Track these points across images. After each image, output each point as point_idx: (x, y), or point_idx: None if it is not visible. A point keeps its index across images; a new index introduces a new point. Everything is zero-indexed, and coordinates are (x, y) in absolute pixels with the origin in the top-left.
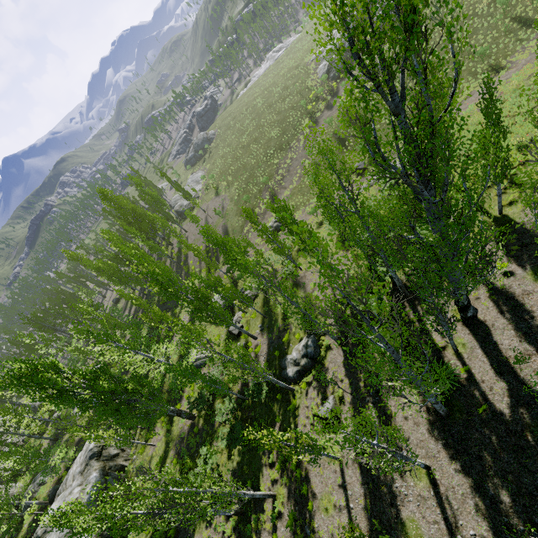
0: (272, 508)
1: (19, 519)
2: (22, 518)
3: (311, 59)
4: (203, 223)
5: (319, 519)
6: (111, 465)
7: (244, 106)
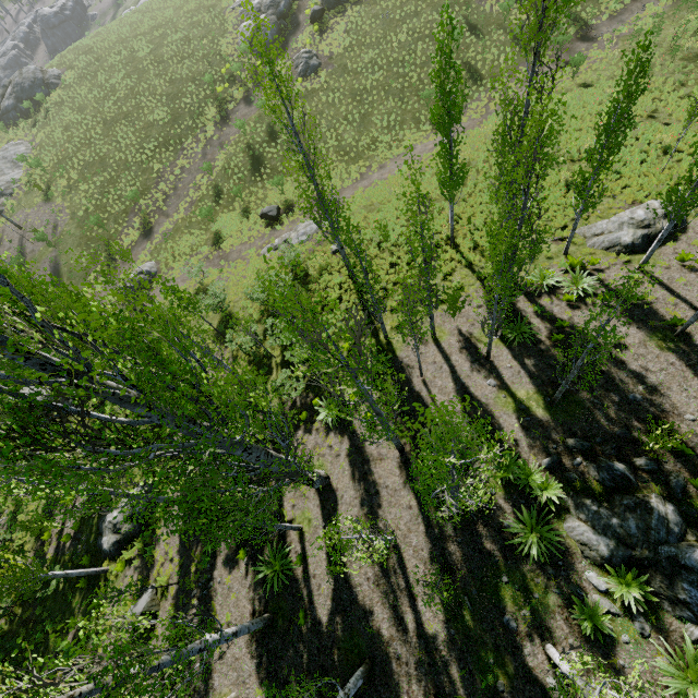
0: None
1: None
2: None
3: (232, 5)
4: (13, 247)
5: None
6: None
7: (117, 43)
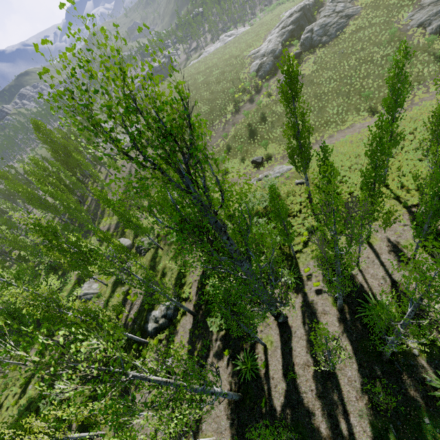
0: None
1: None
2: None
3: (249, 54)
4: (127, 171)
5: None
6: None
7: (188, 76)
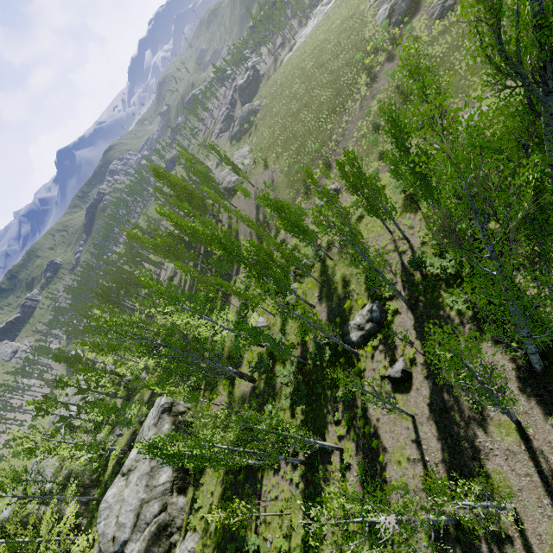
0: (340, 460)
1: (104, 461)
2: (106, 461)
3: (368, 5)
4: (252, 198)
5: (391, 470)
6: (180, 420)
7: (291, 70)
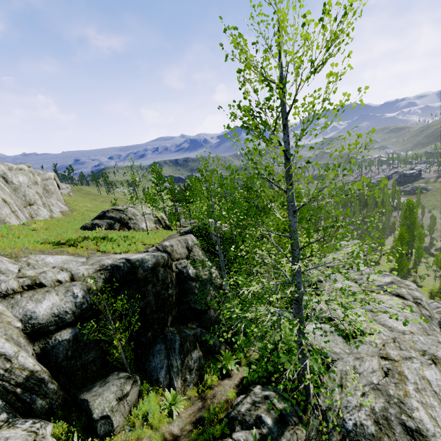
0: None
1: None
2: None
3: None
4: None
5: None
6: None
7: None
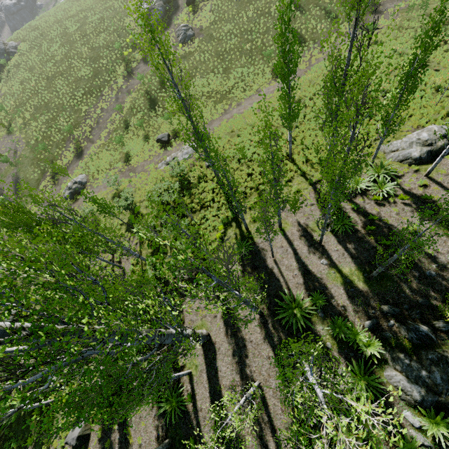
0: None
1: None
2: None
3: None
4: None
5: None
6: None
7: (55, 23)
